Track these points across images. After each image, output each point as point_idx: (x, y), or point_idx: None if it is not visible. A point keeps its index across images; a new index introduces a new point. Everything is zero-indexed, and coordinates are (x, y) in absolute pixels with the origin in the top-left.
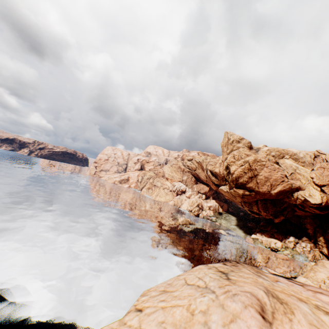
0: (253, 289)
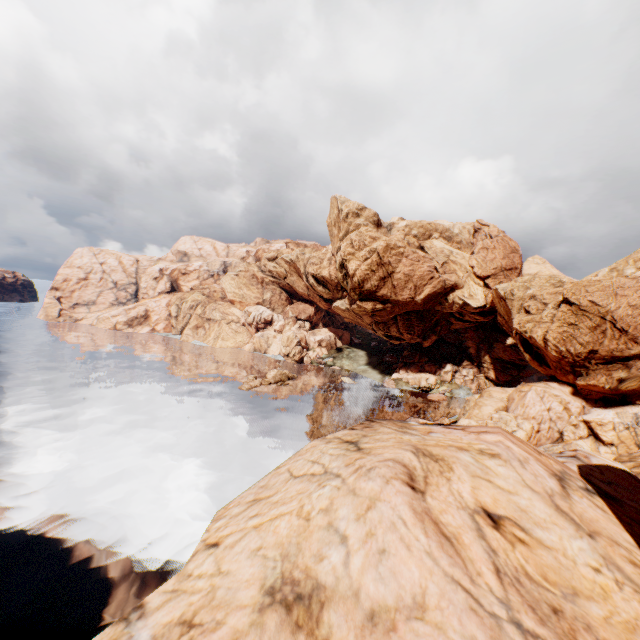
0: (397, 453)
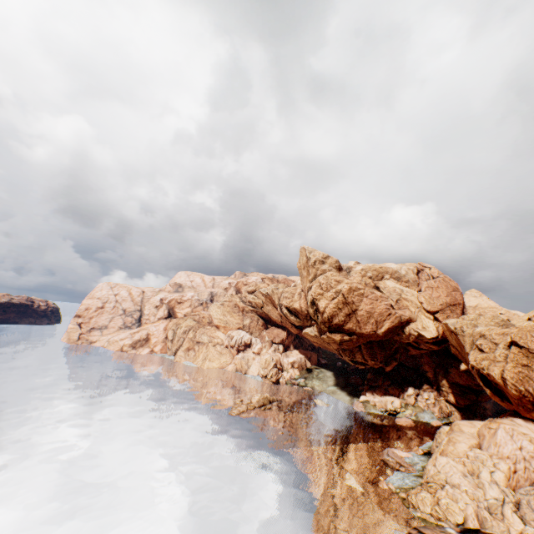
0: None
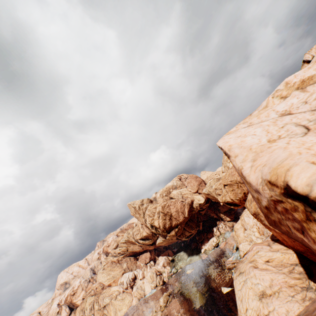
0: (248, 265)
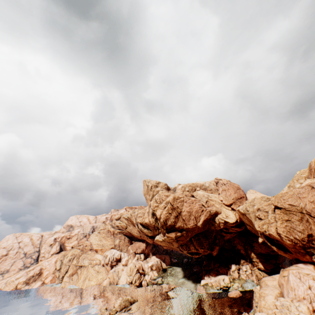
0: None
